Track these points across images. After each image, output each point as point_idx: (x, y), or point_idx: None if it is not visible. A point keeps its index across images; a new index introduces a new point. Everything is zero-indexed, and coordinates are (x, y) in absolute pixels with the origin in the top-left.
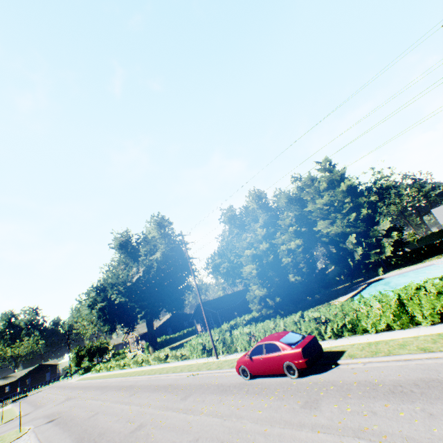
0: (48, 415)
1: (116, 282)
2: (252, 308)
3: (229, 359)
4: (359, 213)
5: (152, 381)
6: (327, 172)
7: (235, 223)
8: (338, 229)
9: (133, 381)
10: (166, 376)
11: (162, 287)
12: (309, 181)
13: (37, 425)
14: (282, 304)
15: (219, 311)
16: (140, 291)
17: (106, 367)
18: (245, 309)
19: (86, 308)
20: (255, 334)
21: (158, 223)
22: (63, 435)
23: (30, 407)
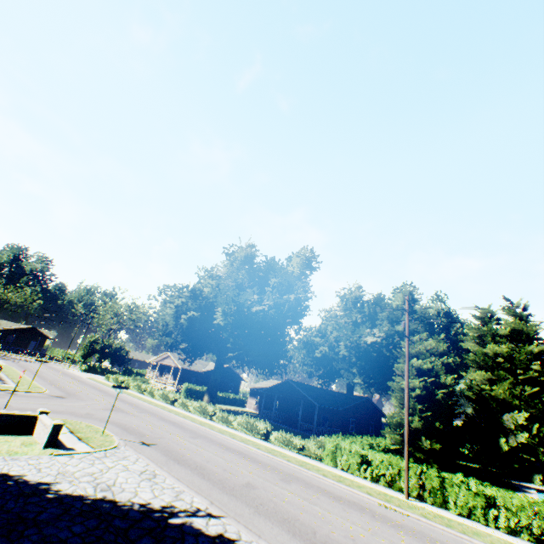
0: (119, 425)
1: (240, 301)
2: (387, 433)
3: (449, 518)
4: (540, 391)
5: (292, 471)
6: (515, 317)
7: (361, 309)
8: (502, 394)
9: (237, 446)
10: (311, 474)
11: (276, 337)
12: (484, 314)
13: (119, 435)
14: (426, 452)
15: (297, 400)
16: (251, 327)
17: (140, 387)
18: (343, 420)
19: (172, 306)
20: (504, 506)
21: (306, 260)
22: (238, 503)
23: (48, 384)
